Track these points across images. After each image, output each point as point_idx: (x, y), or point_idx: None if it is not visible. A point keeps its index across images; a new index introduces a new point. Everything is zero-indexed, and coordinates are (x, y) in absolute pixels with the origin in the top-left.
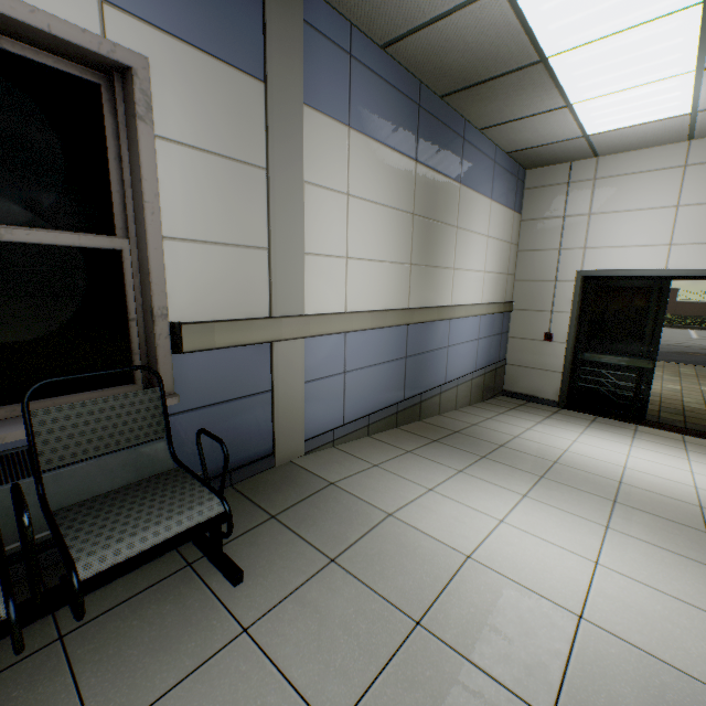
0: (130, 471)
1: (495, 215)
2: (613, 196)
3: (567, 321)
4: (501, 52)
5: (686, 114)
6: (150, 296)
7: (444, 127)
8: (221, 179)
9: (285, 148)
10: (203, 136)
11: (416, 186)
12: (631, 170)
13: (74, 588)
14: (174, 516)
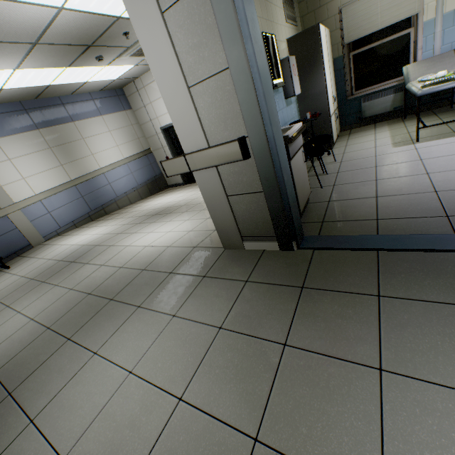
0: None
1: (110, 120)
2: (153, 93)
3: (169, 150)
4: (31, 90)
5: (135, 66)
6: None
7: (46, 107)
8: None
9: None
10: None
11: (45, 138)
12: (151, 80)
13: None
14: None
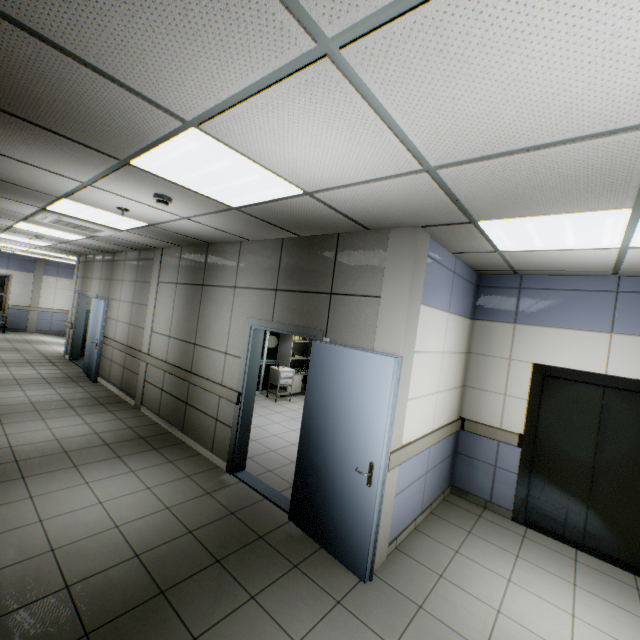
0: None
1: None
2: None
3: None
4: None
5: None
6: (7, 301)
7: None
8: (23, 287)
9: (38, 282)
10: (21, 281)
11: None
12: None
13: None
14: None
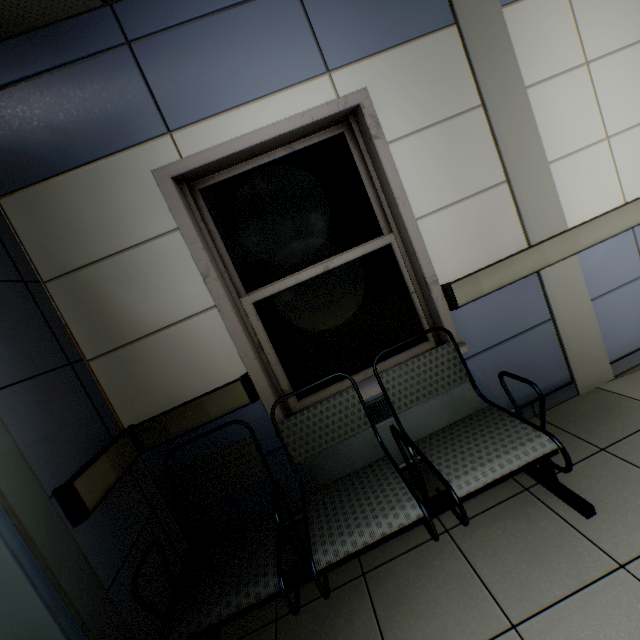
0: (448, 409)
1: None
2: None
3: None
4: None
5: None
6: (420, 270)
7: None
8: (443, 143)
9: (494, 70)
10: (419, 117)
11: None
12: None
13: (456, 502)
14: (509, 451)
